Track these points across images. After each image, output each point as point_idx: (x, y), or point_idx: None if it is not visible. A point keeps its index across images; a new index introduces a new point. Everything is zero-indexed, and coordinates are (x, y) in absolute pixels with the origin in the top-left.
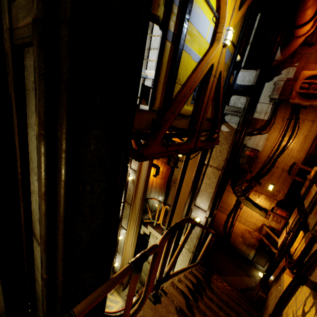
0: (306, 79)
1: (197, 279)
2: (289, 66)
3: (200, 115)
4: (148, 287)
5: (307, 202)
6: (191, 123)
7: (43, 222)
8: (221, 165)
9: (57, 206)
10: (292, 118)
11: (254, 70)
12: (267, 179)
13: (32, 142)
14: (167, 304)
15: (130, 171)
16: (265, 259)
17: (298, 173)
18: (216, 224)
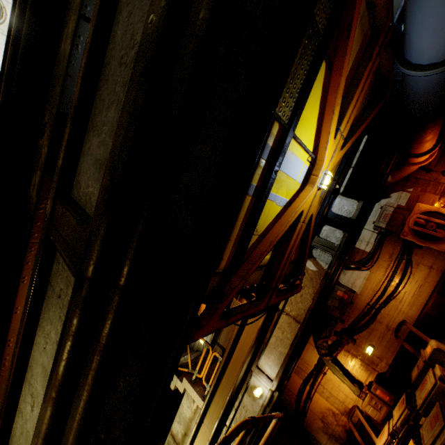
0: (422, 213)
1: None
2: (401, 190)
3: (279, 268)
4: None
5: (420, 397)
6: (266, 272)
7: None
8: (301, 316)
9: None
10: (403, 257)
11: (356, 200)
12: (364, 336)
13: (40, 352)
14: None
15: None
16: None
17: (409, 338)
18: (285, 391)
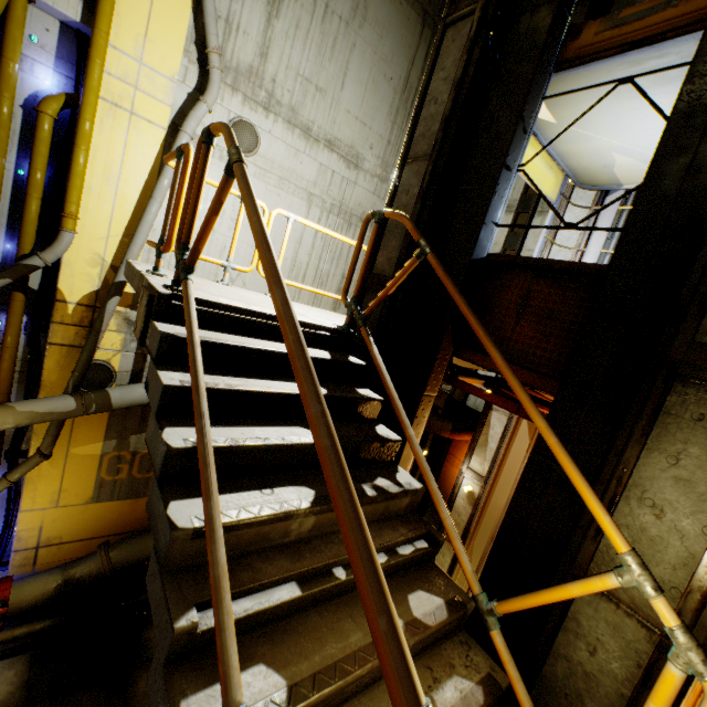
0: None
1: None
2: None
3: None
4: None
5: None
6: None
7: None
8: None
9: None
10: None
11: None
12: None
13: (659, 469)
14: None
15: (467, 473)
16: None
17: None
18: None
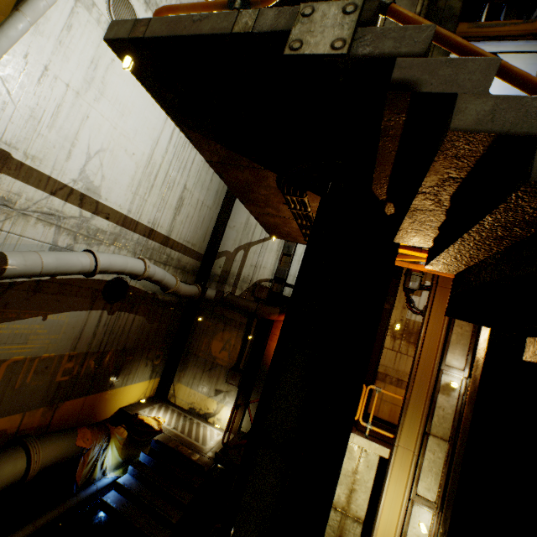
0: None
1: None
2: None
3: None
4: None
5: None
6: None
7: None
8: None
9: None
10: None
11: None
12: None
13: None
14: None
15: None
16: None
17: None
18: None
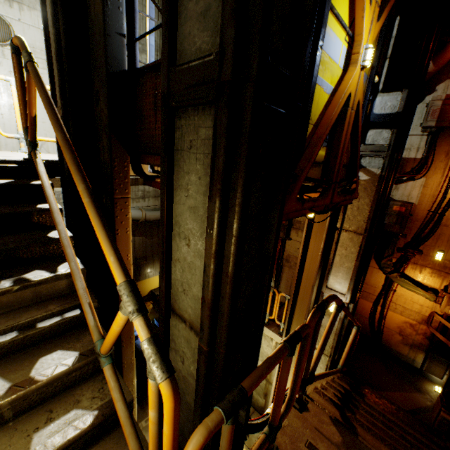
0: None
1: (345, 389)
2: (447, 78)
3: (336, 160)
4: (296, 382)
5: None
6: (323, 171)
7: (210, 284)
8: (361, 228)
9: (223, 266)
10: None
11: (399, 92)
12: (431, 244)
13: (182, 204)
14: (317, 412)
15: None
16: (442, 366)
17: None
18: (356, 317)
